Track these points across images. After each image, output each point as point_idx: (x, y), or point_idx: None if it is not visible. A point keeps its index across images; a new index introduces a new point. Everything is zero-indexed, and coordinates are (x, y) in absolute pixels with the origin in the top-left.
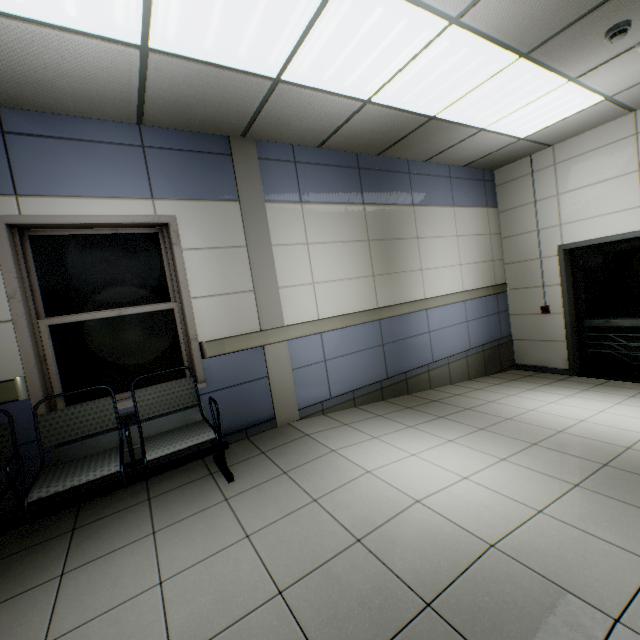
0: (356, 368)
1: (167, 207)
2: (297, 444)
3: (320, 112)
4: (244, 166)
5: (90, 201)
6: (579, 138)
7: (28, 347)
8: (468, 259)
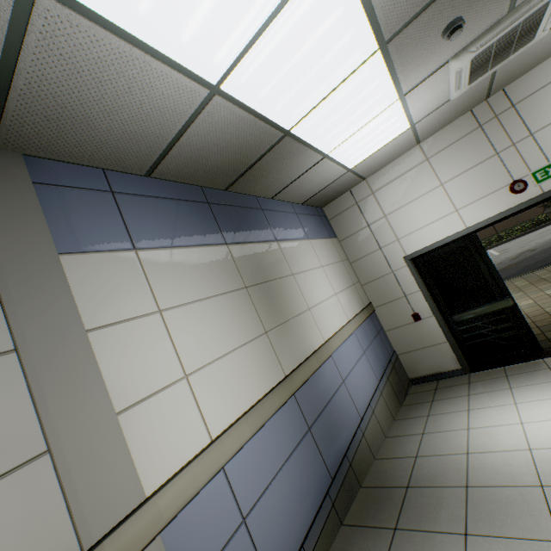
0: (292, 494)
1: None
2: None
3: (143, 100)
4: None
5: None
6: (384, 170)
7: None
8: (338, 287)
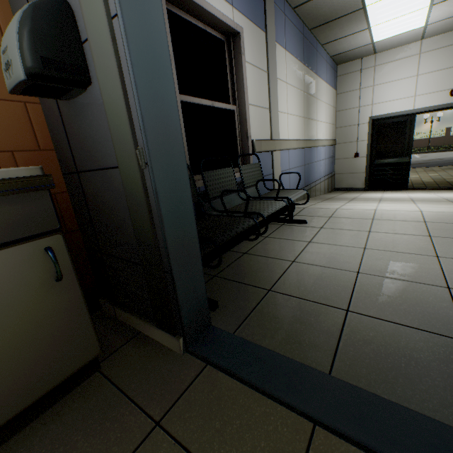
0: (297, 177)
1: (238, 18)
2: (309, 210)
3: None
4: (269, 3)
5: None
6: (391, 51)
7: (180, 114)
8: (328, 120)
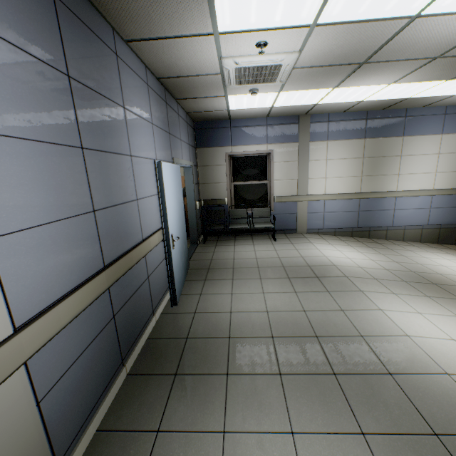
0: (339, 219)
1: (271, 147)
2: (300, 238)
3: (338, 106)
4: (303, 127)
5: (248, 146)
6: None
7: (229, 190)
8: (445, 169)
